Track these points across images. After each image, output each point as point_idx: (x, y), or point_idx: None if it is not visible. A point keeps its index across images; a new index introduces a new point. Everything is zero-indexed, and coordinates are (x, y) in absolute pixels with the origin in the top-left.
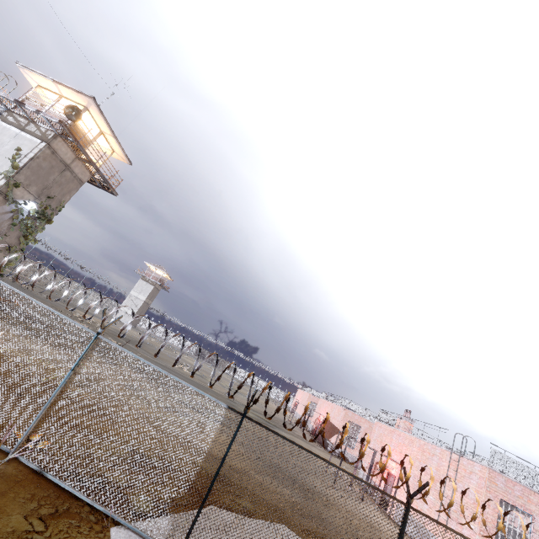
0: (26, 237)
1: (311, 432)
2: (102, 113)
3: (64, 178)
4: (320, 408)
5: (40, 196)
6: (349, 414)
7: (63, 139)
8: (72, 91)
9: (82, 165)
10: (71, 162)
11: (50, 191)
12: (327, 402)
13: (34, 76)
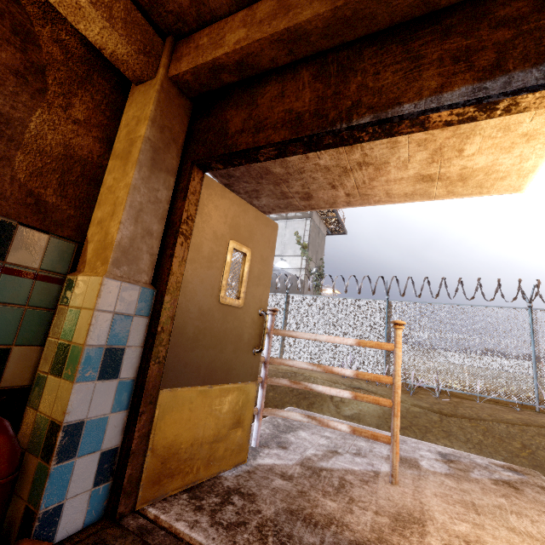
0: None
1: None
2: None
3: (319, 240)
4: None
5: (316, 261)
6: None
7: None
8: None
9: (322, 222)
10: (319, 224)
11: (318, 254)
12: None
13: None
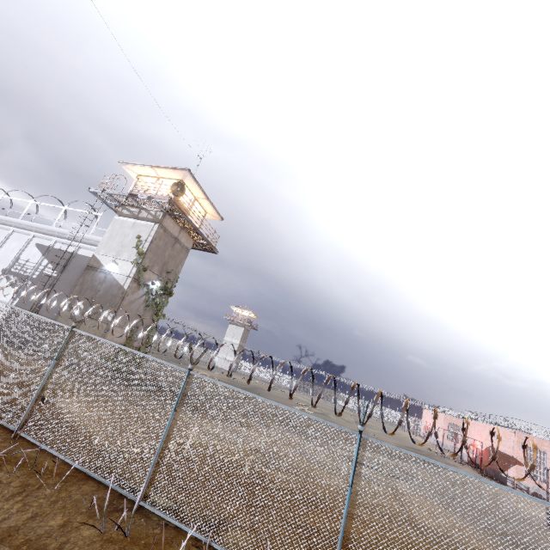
0: (157, 314)
1: (468, 463)
2: (196, 180)
3: (175, 251)
4: (470, 431)
5: (161, 273)
6: (523, 438)
7: (170, 215)
8: (169, 170)
9: (186, 234)
10: (178, 234)
11: (168, 266)
12: (479, 424)
13: (135, 168)
